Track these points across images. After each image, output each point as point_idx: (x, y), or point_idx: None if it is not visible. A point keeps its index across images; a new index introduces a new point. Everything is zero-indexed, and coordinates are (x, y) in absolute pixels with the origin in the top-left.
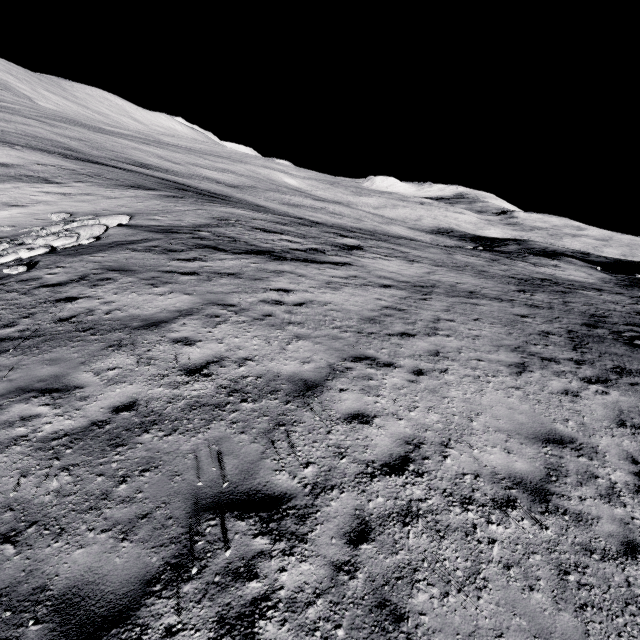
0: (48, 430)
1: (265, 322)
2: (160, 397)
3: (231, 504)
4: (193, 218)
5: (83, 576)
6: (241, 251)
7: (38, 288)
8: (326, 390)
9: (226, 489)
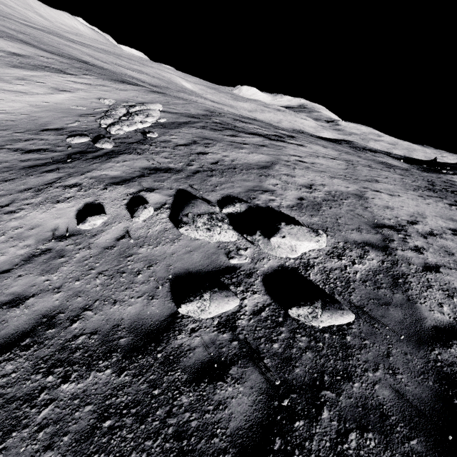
0: (285, 204)
1: (311, 170)
2: (309, 196)
3: (381, 227)
4: (194, 109)
5: (362, 239)
6: (248, 133)
7: (177, 146)
8: (367, 198)
9: (374, 223)
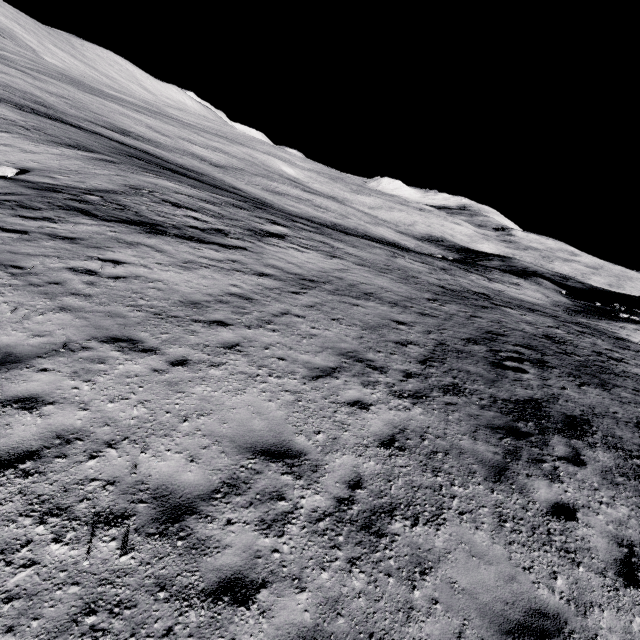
0: None
1: (40, 289)
2: None
3: None
4: (101, 182)
5: None
6: (116, 219)
7: None
8: (21, 367)
9: None
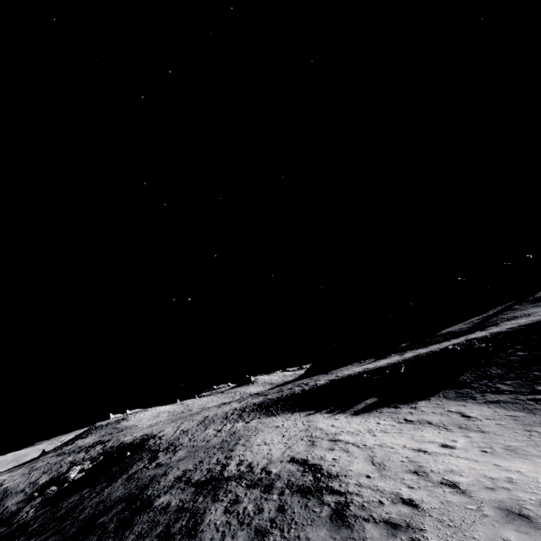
0: None
1: None
2: None
3: None
4: None
5: None
6: None
7: None
8: None
9: None
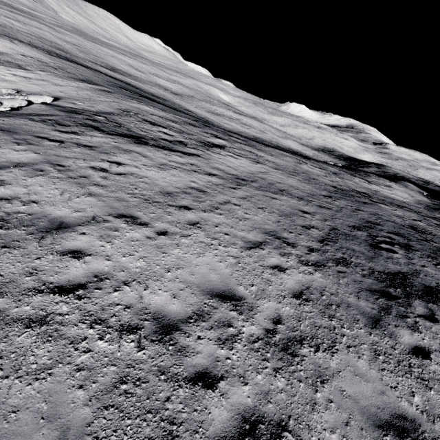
0: None
1: (75, 180)
2: None
3: None
4: (104, 107)
5: None
6: (116, 133)
7: None
8: (70, 231)
9: None
